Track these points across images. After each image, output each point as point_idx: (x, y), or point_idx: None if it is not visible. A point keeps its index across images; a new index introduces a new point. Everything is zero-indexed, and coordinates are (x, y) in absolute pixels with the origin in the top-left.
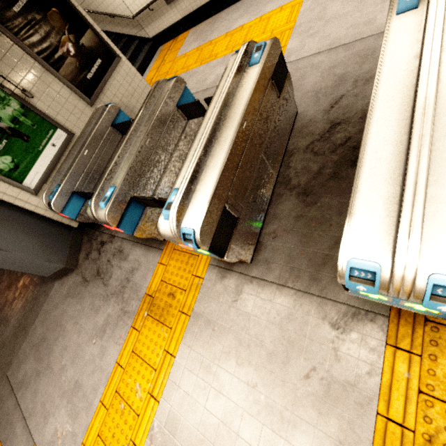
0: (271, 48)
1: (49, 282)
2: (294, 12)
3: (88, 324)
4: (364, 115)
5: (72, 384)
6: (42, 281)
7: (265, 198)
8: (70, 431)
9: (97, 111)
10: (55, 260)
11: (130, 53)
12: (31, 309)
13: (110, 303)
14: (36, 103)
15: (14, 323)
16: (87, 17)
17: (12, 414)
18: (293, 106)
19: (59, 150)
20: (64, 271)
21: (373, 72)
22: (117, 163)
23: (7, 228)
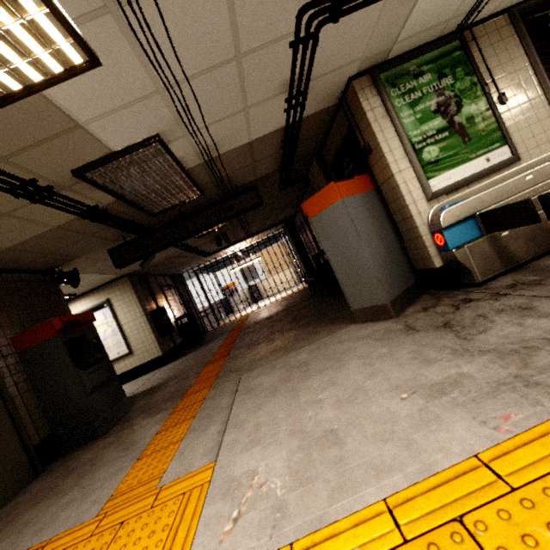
0: None
1: (343, 324)
2: None
3: (398, 371)
4: None
5: (323, 429)
6: (333, 322)
7: None
8: (278, 495)
9: None
10: (385, 287)
11: None
12: (305, 338)
13: (473, 360)
14: (502, 113)
15: (278, 343)
16: None
17: (218, 411)
18: None
19: (490, 167)
20: (378, 312)
21: None
22: None
23: (372, 223)
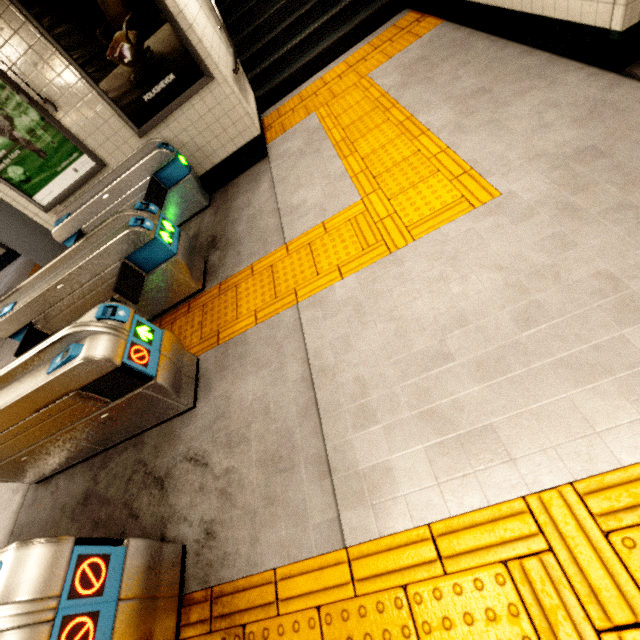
0: (74, 369)
1: None
2: (438, 218)
3: None
4: (165, 521)
5: None
6: None
7: (69, 458)
8: None
9: (146, 146)
10: None
11: (349, 0)
12: None
13: None
14: (63, 117)
15: None
16: (171, 0)
17: None
18: (176, 404)
19: (81, 178)
20: None
21: (238, 494)
22: (32, 283)
23: (22, 225)
